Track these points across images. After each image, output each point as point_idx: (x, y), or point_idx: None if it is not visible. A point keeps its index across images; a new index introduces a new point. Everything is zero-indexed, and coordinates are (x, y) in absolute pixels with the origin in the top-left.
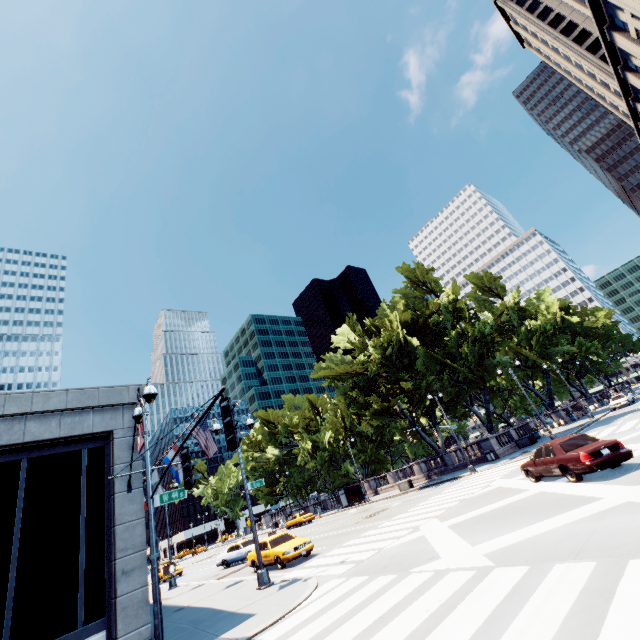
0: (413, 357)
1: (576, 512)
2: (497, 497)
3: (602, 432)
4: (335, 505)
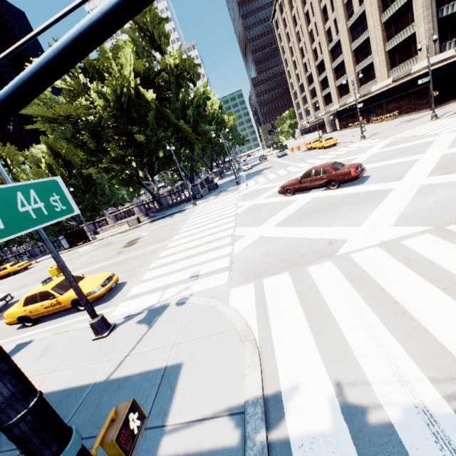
0: (144, 112)
1: (396, 196)
2: (274, 207)
3: (269, 176)
4: (46, 251)
